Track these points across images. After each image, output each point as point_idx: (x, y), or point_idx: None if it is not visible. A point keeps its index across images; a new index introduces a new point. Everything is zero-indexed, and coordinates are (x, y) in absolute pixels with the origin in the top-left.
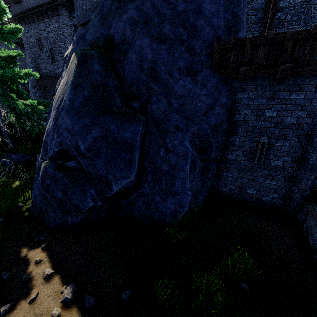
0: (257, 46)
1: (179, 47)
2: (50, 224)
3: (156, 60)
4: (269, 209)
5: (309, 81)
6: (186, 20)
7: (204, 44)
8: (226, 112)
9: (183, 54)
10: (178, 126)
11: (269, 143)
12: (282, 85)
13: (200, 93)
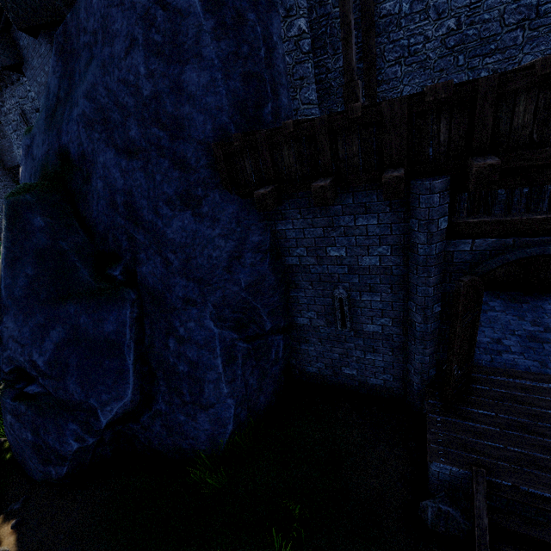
0: (279, 145)
1: (160, 161)
2: (34, 476)
3: (131, 189)
4: (385, 397)
5: (378, 196)
6: (161, 110)
7: (201, 147)
8: (264, 258)
9: (168, 172)
10: (188, 297)
11: (350, 299)
12: (337, 205)
13: (213, 235)
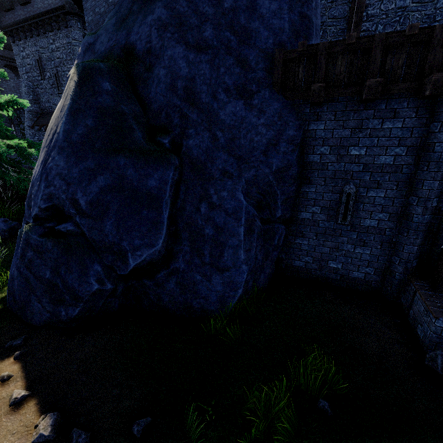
0: (335, 56)
1: (226, 58)
2: (34, 321)
3: (194, 77)
4: (362, 290)
5: (408, 103)
6: (235, 20)
7: (261, 54)
8: (294, 150)
9: (231, 68)
10: (226, 170)
11: (357, 194)
12: (370, 110)
13: (258, 123)
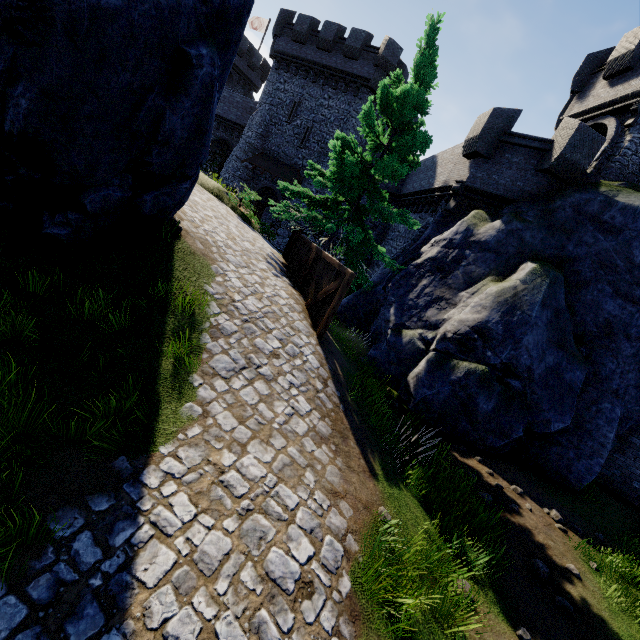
0: None
1: None
2: (454, 434)
3: (616, 316)
4: None
5: None
6: None
7: None
8: None
9: None
10: (617, 390)
11: None
12: None
13: None
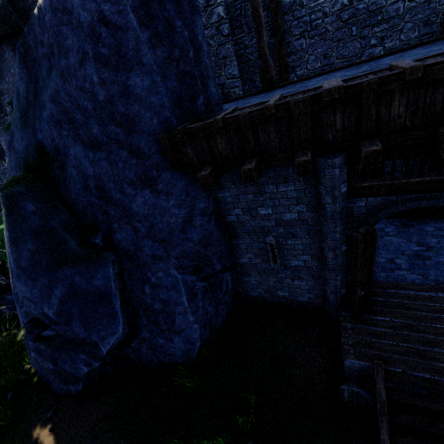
0: (213, 135)
1: (120, 152)
2: (58, 392)
3: (100, 175)
4: (310, 309)
5: (293, 170)
6: (115, 111)
7: (150, 138)
8: (210, 219)
9: (128, 160)
10: (155, 254)
11: (278, 243)
12: (263, 178)
13: (169, 206)
